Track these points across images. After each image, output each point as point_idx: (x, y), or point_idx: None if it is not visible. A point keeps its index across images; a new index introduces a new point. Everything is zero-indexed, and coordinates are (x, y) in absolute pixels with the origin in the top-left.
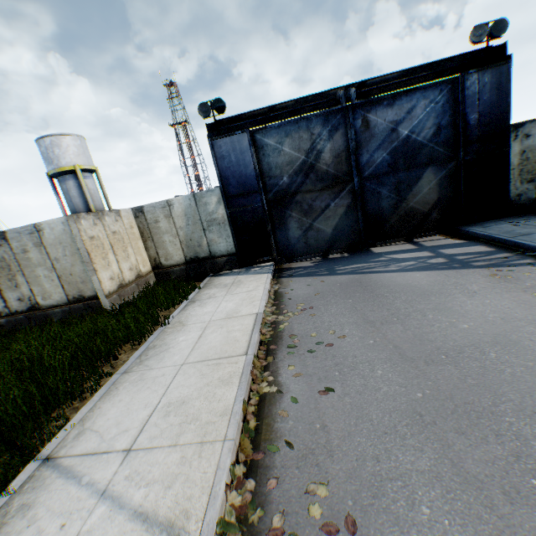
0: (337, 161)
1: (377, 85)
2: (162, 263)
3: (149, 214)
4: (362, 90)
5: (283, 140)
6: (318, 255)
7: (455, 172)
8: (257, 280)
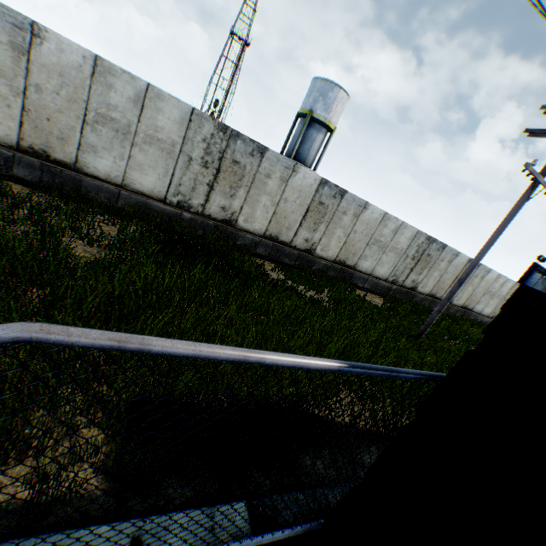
0: None
1: None
2: None
3: None
4: None
5: (540, 283)
6: None
7: None
8: None
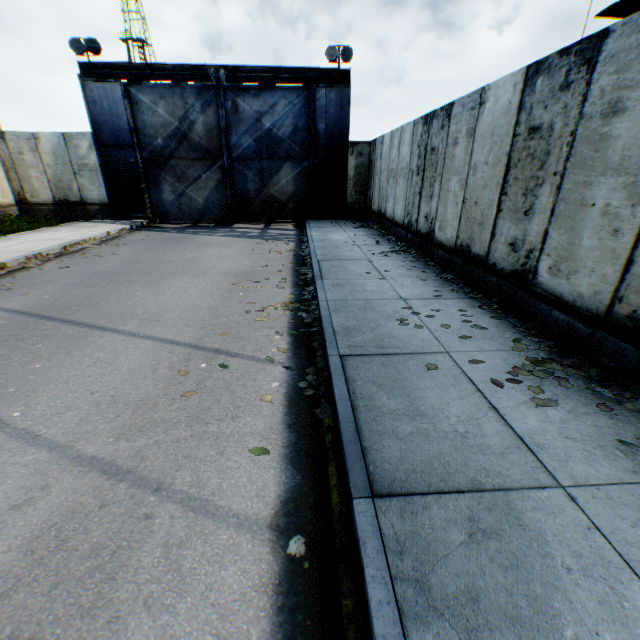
0: (210, 136)
1: (248, 74)
2: (28, 199)
3: (13, 143)
4: (233, 75)
5: (158, 102)
6: (191, 221)
7: (308, 172)
8: (111, 227)
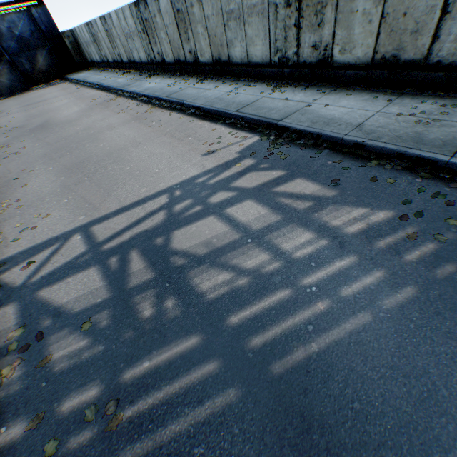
0: None
1: None
2: None
3: None
4: None
5: None
6: (9, 94)
7: (51, 52)
8: None
